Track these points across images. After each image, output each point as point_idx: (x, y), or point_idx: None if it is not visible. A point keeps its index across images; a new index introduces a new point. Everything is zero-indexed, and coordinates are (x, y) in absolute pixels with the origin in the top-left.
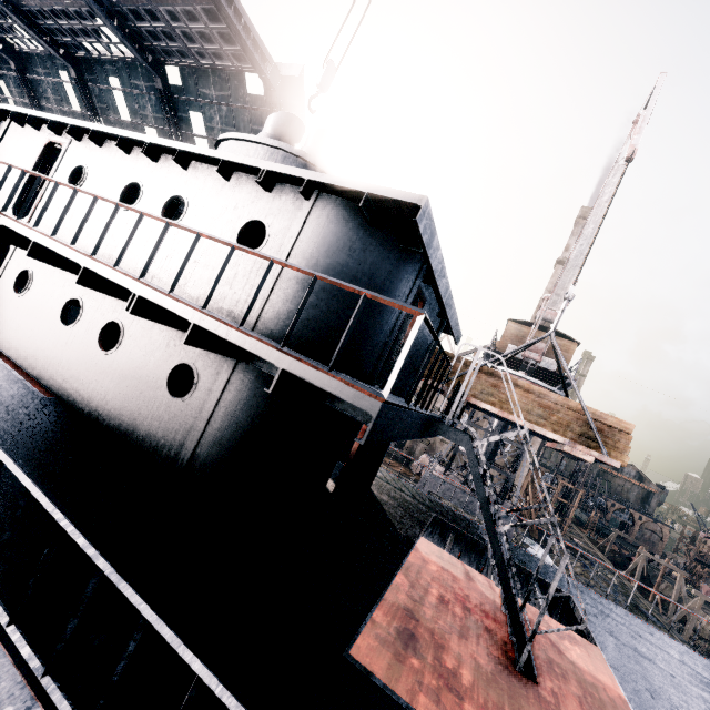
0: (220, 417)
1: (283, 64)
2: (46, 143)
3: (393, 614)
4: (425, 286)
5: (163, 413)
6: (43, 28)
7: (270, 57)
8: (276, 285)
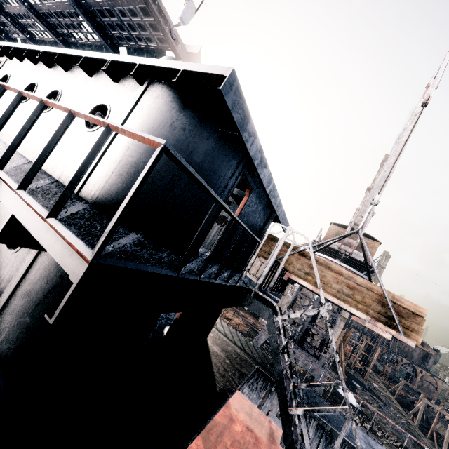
0: (35, 270)
1: (189, 45)
2: None
3: None
4: (251, 176)
5: None
6: (51, 24)
7: (180, 39)
8: (104, 155)
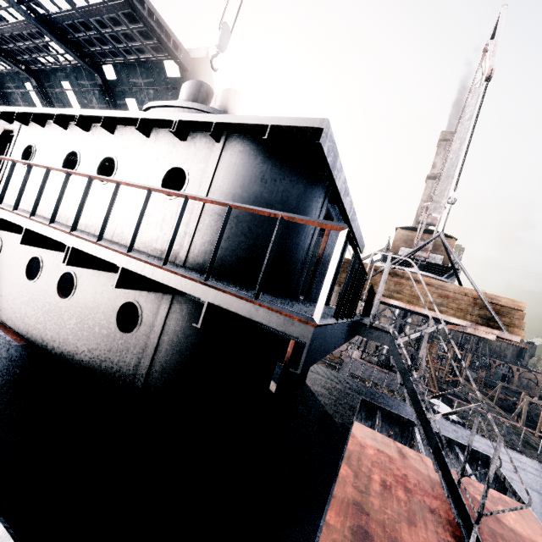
0: (164, 347)
1: (192, 49)
2: (1, 132)
3: (344, 511)
4: (331, 207)
5: (116, 348)
6: (7, 51)
7: (180, 44)
8: (200, 222)
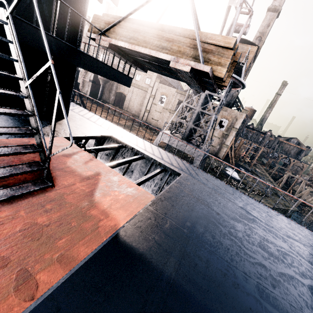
0: None
1: None
2: None
3: None
4: None
5: None
6: None
7: None
8: None
